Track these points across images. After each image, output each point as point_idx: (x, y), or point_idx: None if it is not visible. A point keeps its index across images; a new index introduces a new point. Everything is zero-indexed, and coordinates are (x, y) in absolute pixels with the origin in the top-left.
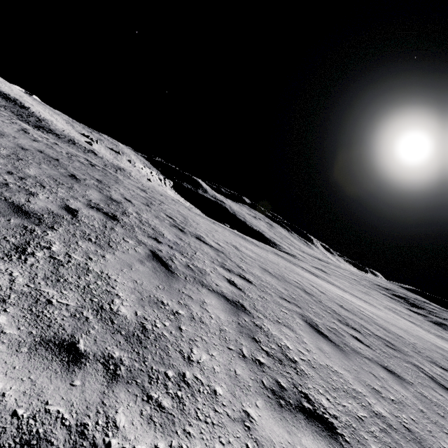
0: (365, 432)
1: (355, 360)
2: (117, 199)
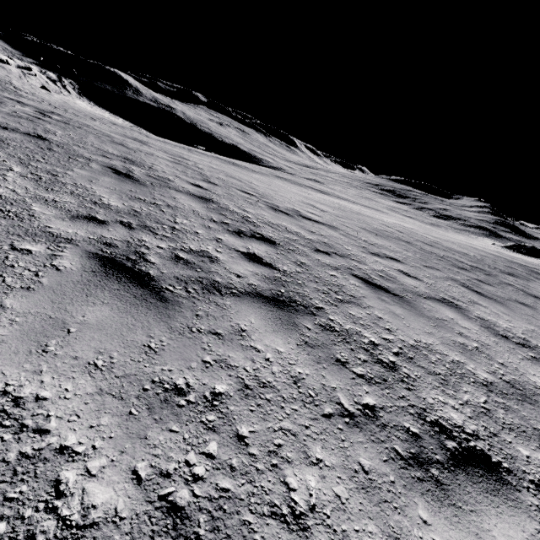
0: None
1: (514, 309)
2: (197, 193)
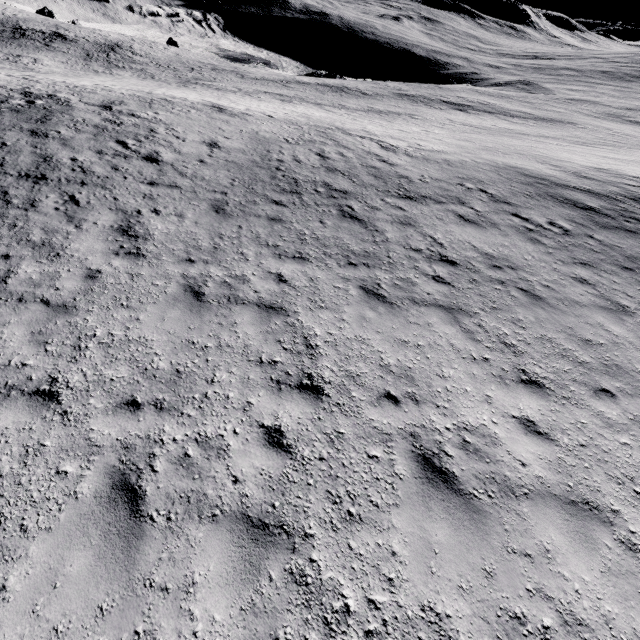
0: (167, 254)
1: (233, 221)
2: (53, 151)
